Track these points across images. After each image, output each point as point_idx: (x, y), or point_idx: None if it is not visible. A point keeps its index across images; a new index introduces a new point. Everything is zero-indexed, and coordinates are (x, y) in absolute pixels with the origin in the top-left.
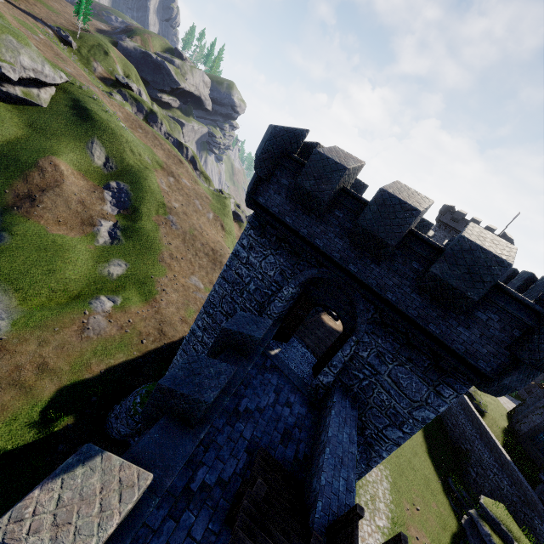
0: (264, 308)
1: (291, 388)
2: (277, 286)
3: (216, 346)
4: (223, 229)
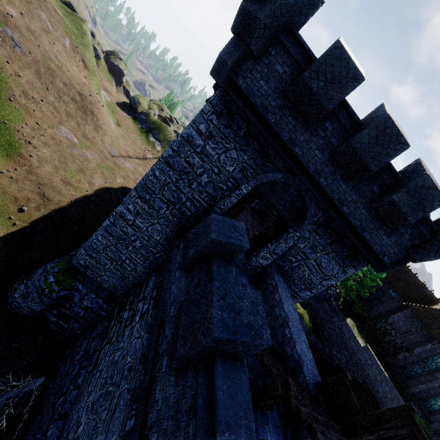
0: (216, 202)
1: (239, 272)
2: (235, 182)
3: (198, 254)
4: (85, 66)
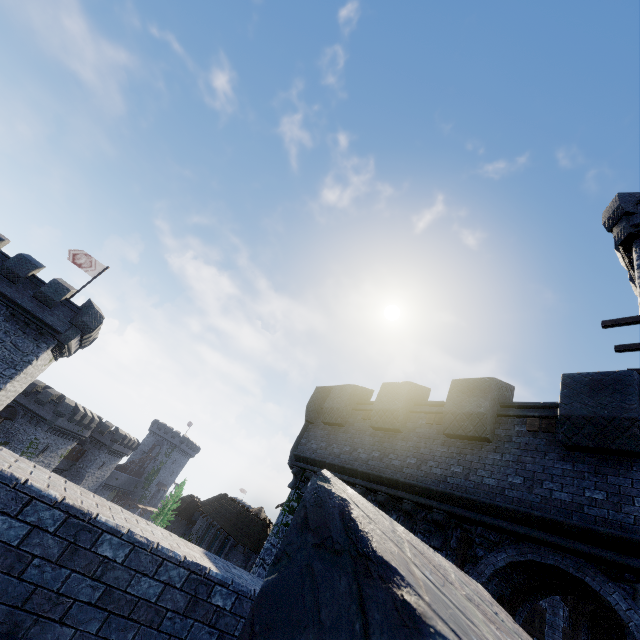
0: None
1: None
2: None
3: None
4: None
